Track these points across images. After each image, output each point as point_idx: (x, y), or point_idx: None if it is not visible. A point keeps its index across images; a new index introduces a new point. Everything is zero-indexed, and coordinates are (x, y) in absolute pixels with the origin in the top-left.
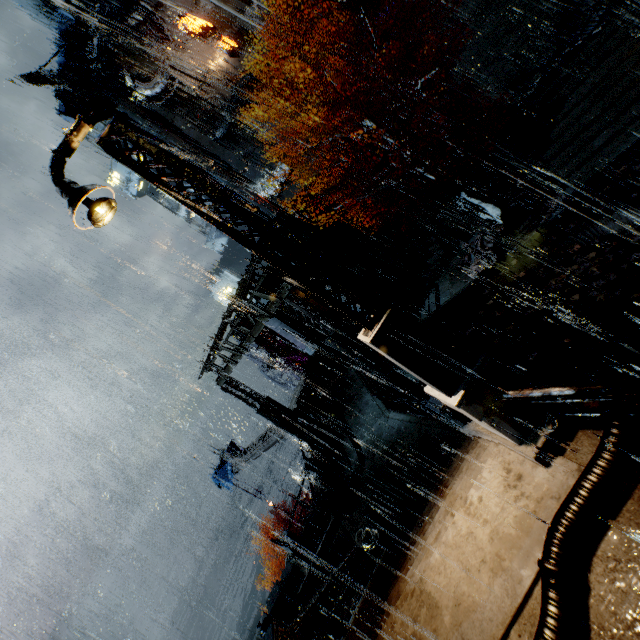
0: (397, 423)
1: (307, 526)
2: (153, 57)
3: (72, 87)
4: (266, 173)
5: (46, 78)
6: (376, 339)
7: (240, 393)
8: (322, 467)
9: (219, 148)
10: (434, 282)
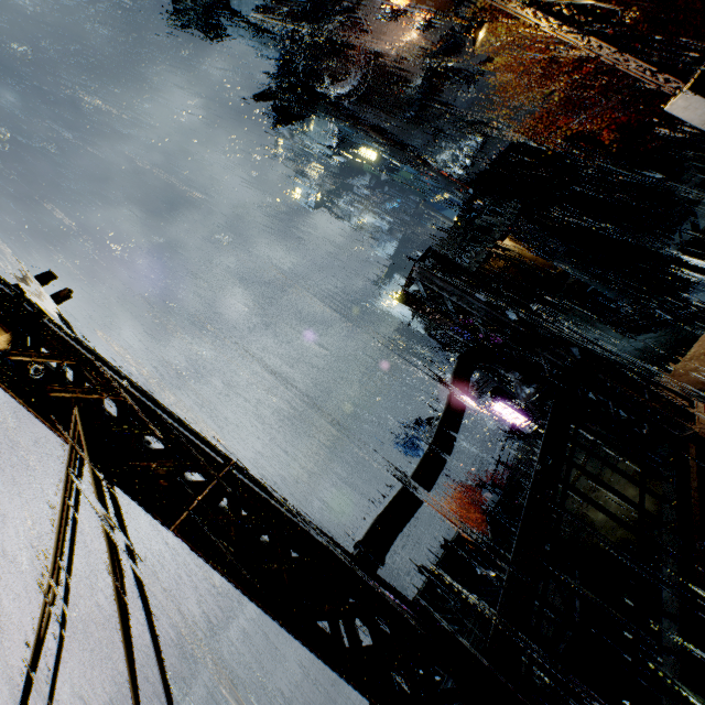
0: (641, 343)
1: (510, 483)
2: (347, 57)
3: (283, 101)
4: (455, 149)
5: (268, 95)
6: (693, 86)
7: (447, 339)
8: (538, 406)
9: (407, 132)
10: (688, 213)
